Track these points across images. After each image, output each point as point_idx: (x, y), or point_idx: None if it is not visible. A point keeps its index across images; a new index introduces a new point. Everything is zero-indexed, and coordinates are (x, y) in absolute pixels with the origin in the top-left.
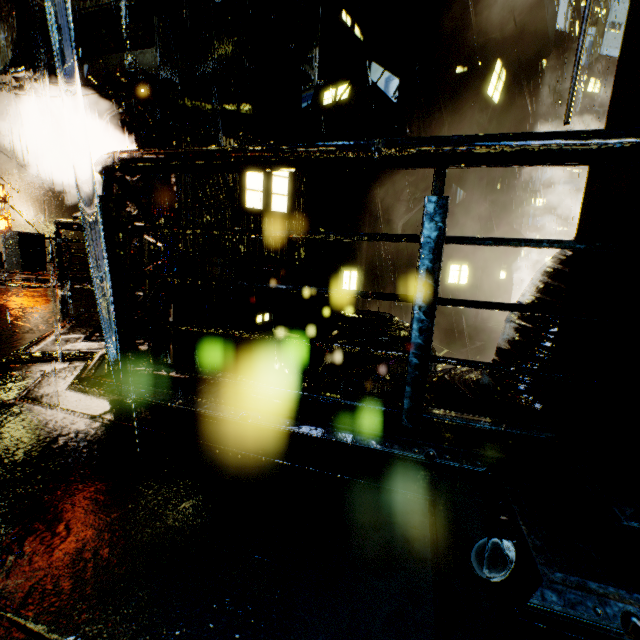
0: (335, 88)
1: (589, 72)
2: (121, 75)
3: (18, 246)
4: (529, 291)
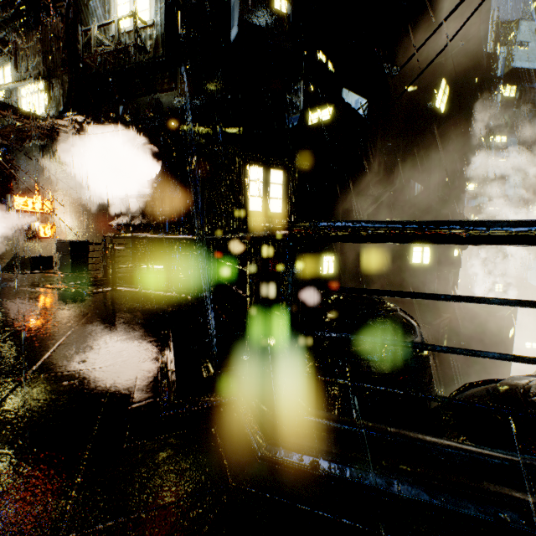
0: (319, 111)
1: (505, 81)
2: (149, 112)
3: (69, 252)
4: None
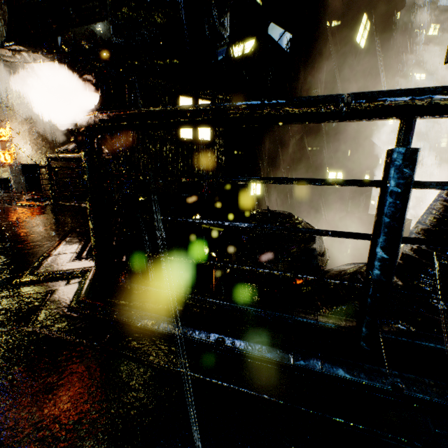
0: (243, 43)
1: (430, 19)
2: (85, 43)
3: (21, 174)
4: (433, 209)
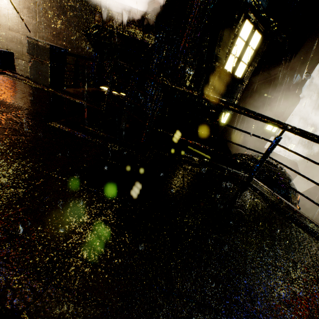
0: None
1: None
2: None
3: (48, 60)
4: None
